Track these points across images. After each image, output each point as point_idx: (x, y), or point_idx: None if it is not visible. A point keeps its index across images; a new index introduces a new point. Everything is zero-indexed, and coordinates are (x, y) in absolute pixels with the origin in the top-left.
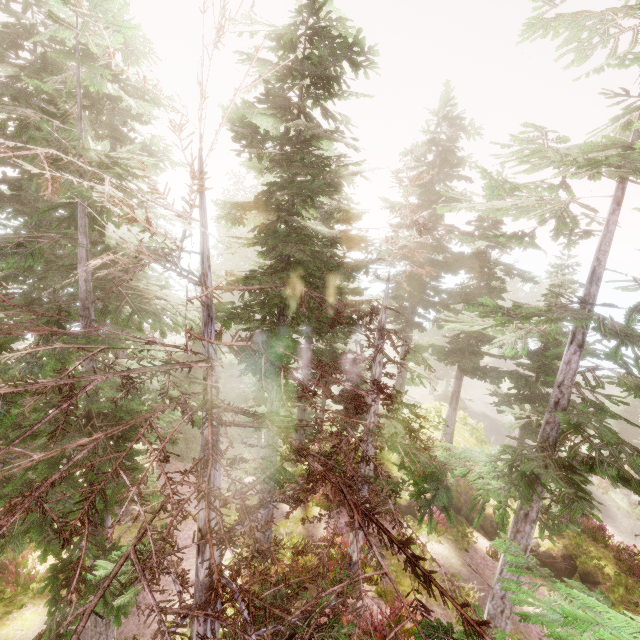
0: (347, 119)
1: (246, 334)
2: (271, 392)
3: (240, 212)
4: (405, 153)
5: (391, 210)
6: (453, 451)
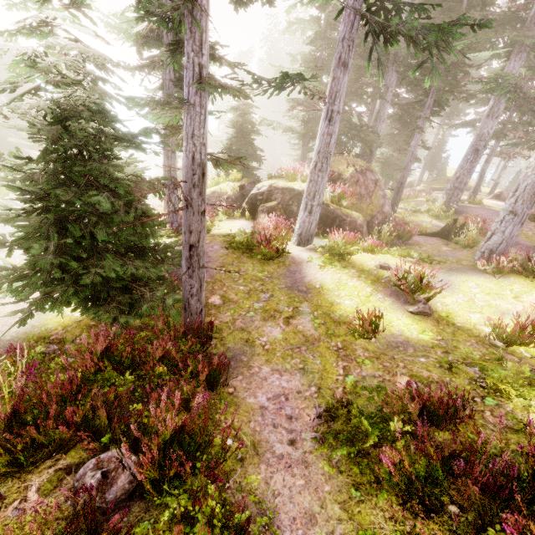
0: None
1: None
2: None
3: None
4: None
5: None
6: None
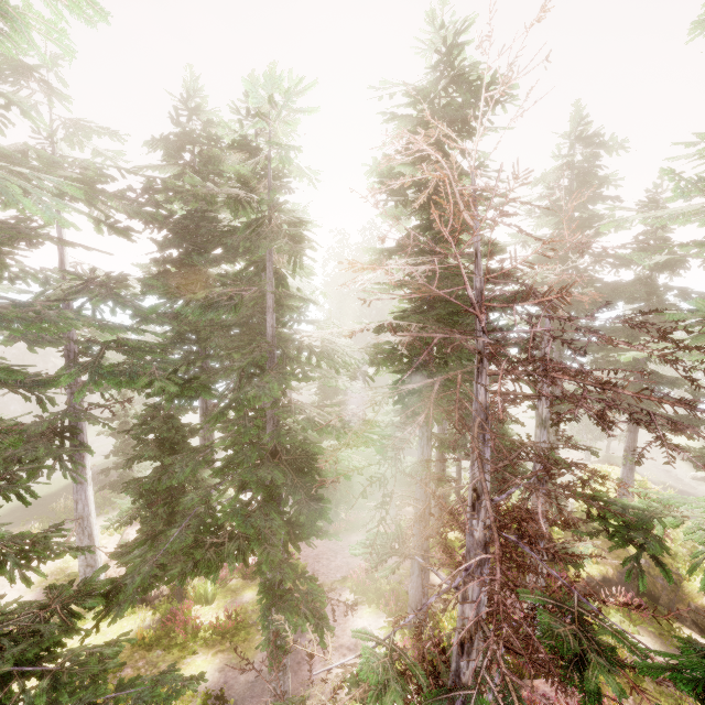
0: (485, 155)
1: (562, 287)
2: (421, 439)
3: (386, 258)
4: (535, 182)
5: (522, 245)
6: (656, 498)
